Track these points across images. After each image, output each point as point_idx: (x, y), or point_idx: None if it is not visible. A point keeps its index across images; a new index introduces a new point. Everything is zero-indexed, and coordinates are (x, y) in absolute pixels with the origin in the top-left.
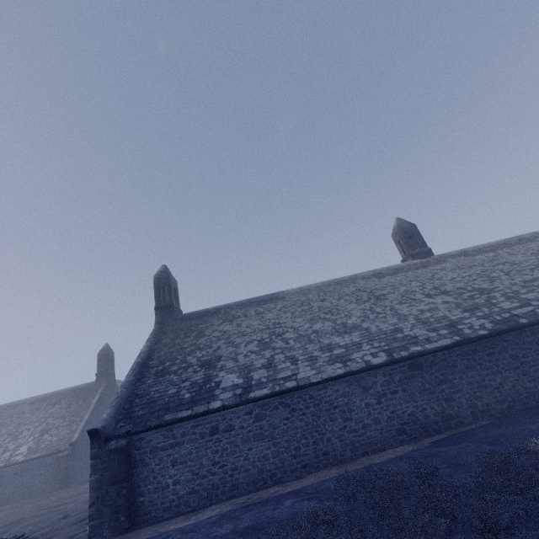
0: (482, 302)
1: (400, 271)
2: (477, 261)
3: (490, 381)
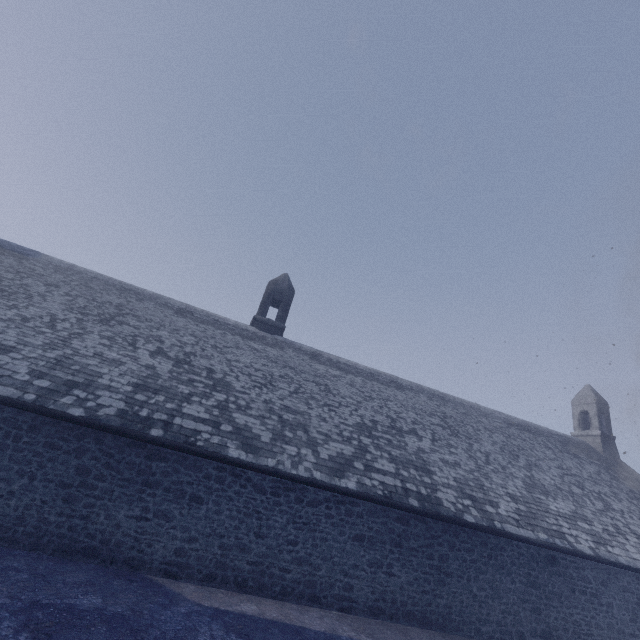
0: (180, 391)
1: (215, 325)
2: (307, 367)
3: (1, 481)
